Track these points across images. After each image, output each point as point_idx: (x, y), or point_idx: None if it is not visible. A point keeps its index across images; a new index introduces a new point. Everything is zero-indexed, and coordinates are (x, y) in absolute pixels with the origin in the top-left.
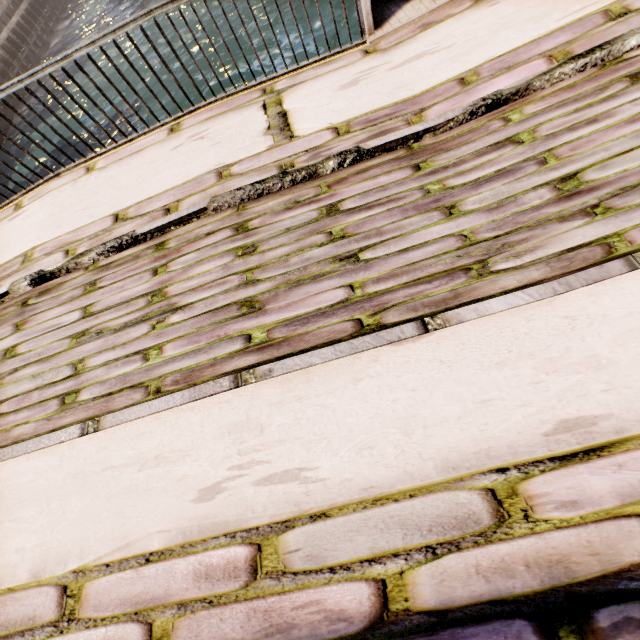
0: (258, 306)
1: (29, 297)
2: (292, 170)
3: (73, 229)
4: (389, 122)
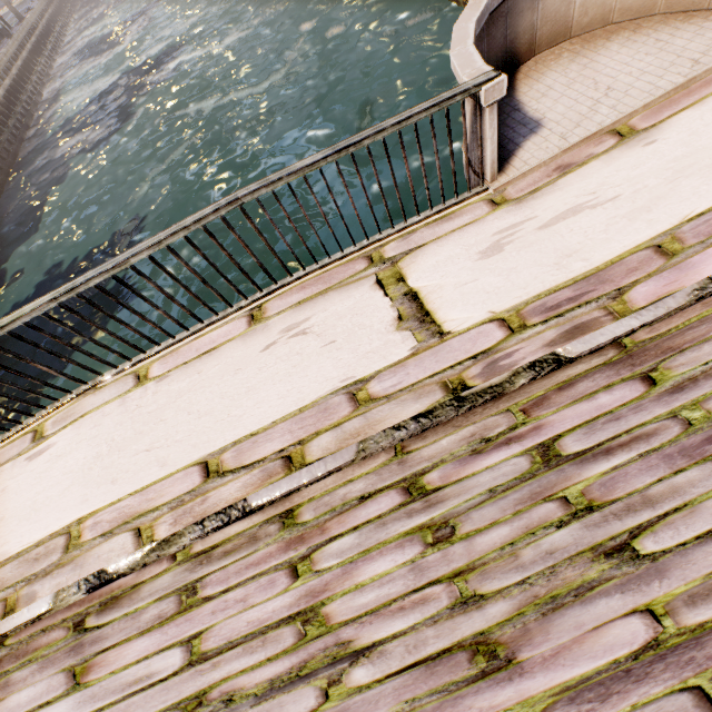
0: (503, 654)
1: (84, 612)
2: (468, 393)
3: (139, 487)
4: (579, 310)
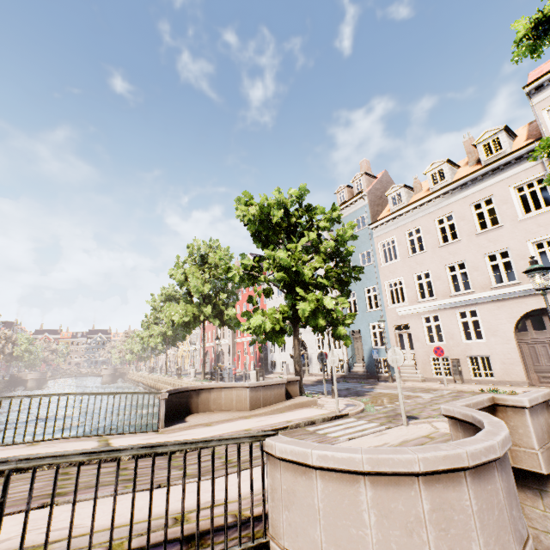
0: (64, 493)
1: None
2: None
3: None
4: None
